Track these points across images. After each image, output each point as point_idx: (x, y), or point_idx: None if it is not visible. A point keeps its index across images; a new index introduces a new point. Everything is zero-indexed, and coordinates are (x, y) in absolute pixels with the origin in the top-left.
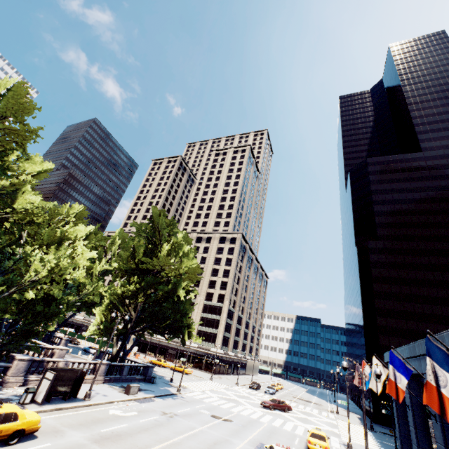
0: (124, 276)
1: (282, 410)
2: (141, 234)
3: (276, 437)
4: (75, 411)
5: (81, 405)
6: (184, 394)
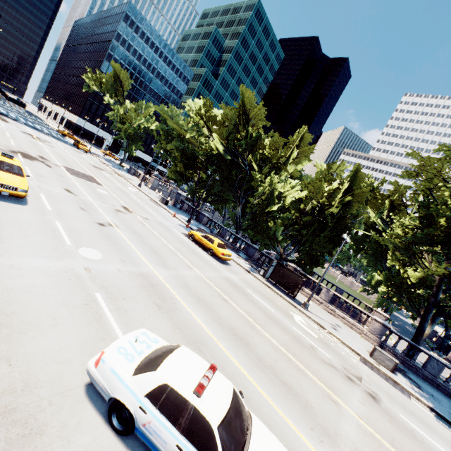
0: None
1: None
2: None
3: None
4: (274, 294)
5: (285, 299)
6: None
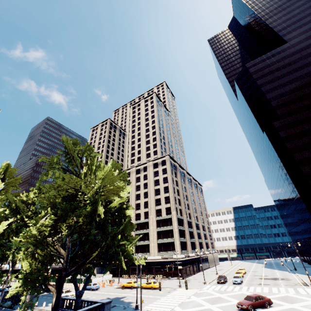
0: None
1: (262, 306)
2: (55, 166)
3: None
4: None
5: None
6: None
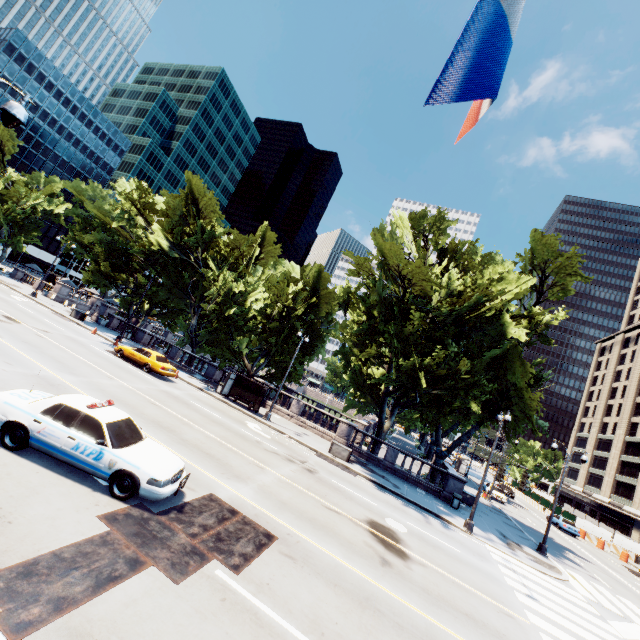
0: None
1: None
2: None
3: (391, 635)
4: (231, 408)
5: (244, 412)
6: (480, 541)
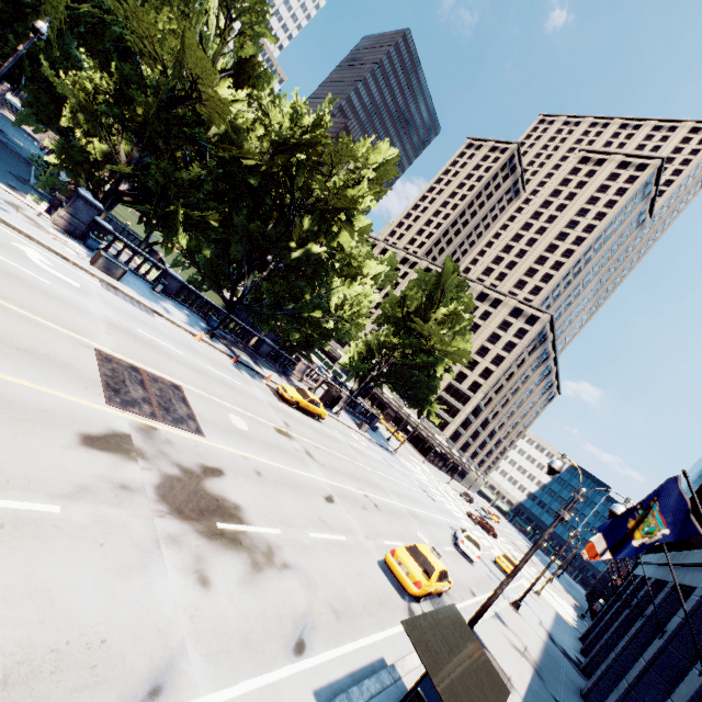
0: (385, 320)
1: (486, 531)
2: (421, 286)
3: None
4: (332, 419)
5: (334, 418)
6: (399, 457)
